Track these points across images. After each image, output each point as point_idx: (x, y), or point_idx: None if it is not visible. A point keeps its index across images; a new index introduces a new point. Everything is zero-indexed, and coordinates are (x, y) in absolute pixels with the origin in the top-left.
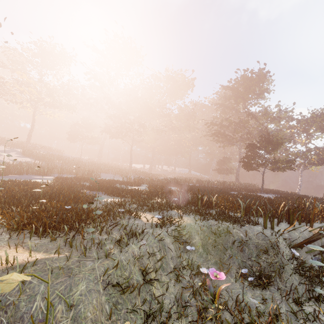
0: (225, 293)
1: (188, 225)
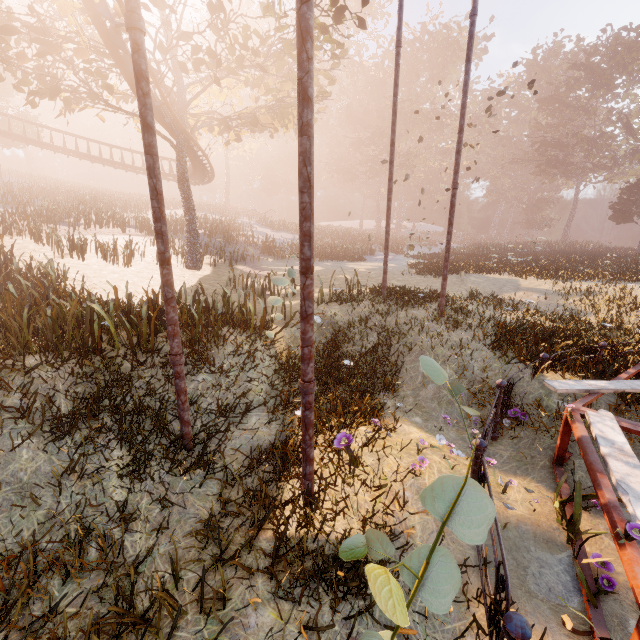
0: None
1: None
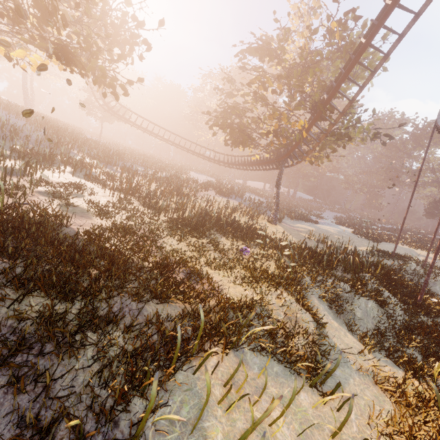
0: None
1: None
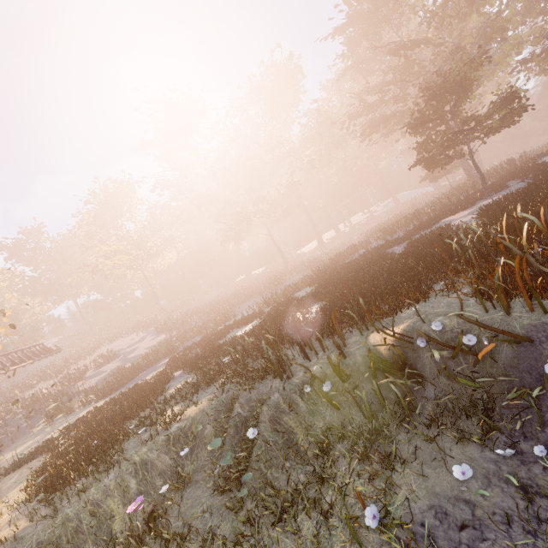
0: (185, 509)
1: (201, 413)
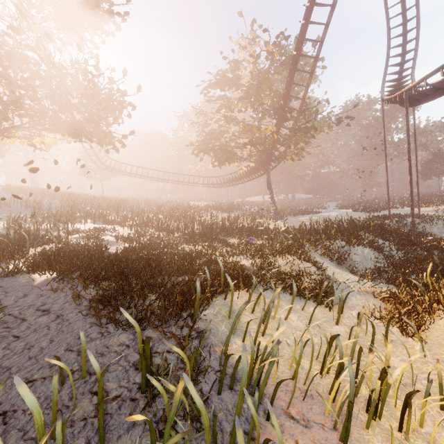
0: None
1: None
